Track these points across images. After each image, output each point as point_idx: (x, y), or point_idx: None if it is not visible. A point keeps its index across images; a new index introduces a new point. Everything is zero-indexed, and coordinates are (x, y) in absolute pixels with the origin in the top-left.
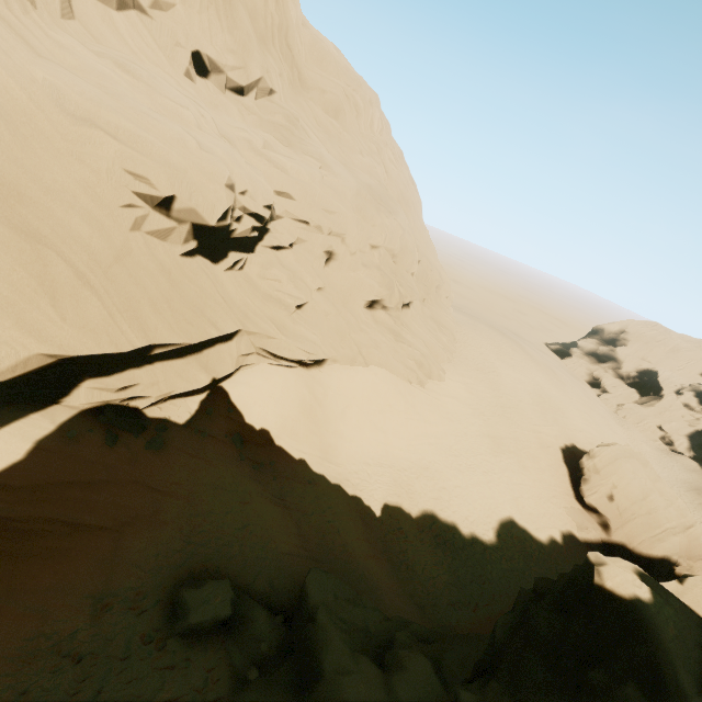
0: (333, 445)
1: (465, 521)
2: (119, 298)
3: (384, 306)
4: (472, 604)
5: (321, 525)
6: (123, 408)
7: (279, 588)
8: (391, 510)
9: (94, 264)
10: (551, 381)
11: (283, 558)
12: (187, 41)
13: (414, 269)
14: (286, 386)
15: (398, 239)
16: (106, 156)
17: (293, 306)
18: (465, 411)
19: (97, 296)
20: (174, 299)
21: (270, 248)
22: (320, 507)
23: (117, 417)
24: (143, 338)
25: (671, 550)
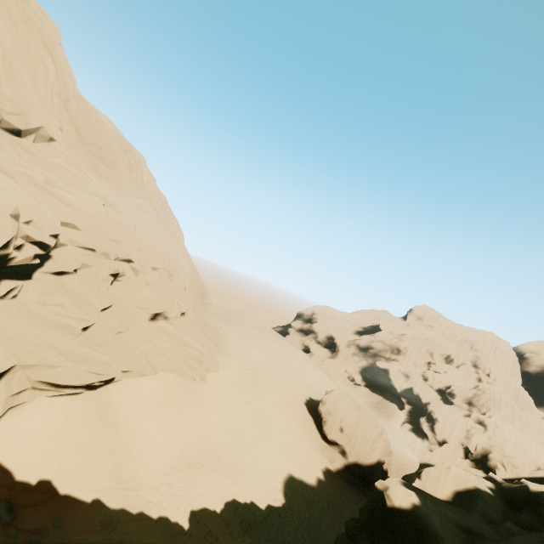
0: (130, 468)
1: (260, 494)
2: None
3: (165, 317)
4: None
5: None
6: None
7: None
8: (197, 516)
9: None
10: (286, 354)
11: None
12: None
13: (186, 284)
14: (72, 417)
15: (174, 262)
16: None
17: (79, 329)
18: (239, 393)
19: None
20: None
21: (51, 274)
22: None
23: None
24: None
25: (380, 453)
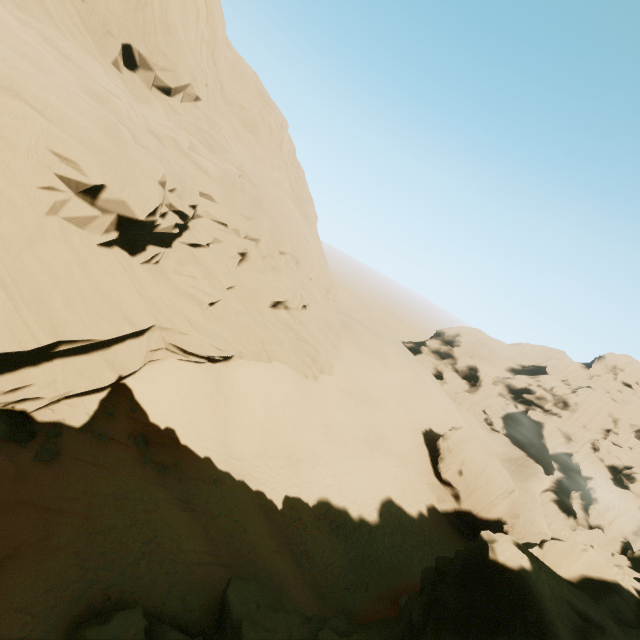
0: (237, 440)
1: (354, 505)
2: (27, 289)
3: (286, 306)
4: (364, 585)
5: (229, 526)
6: (7, 413)
7: (191, 604)
8: (291, 502)
9: (2, 249)
10: (412, 374)
11: (194, 569)
12: (119, 32)
13: (312, 275)
14: (194, 382)
15: (302, 248)
16: (29, 132)
17: (206, 303)
18: (351, 403)
19: (1, 286)
20: (88, 292)
21: (187, 245)
22: (227, 506)
23: (0, 424)
24: (50, 334)
25: (502, 512)
